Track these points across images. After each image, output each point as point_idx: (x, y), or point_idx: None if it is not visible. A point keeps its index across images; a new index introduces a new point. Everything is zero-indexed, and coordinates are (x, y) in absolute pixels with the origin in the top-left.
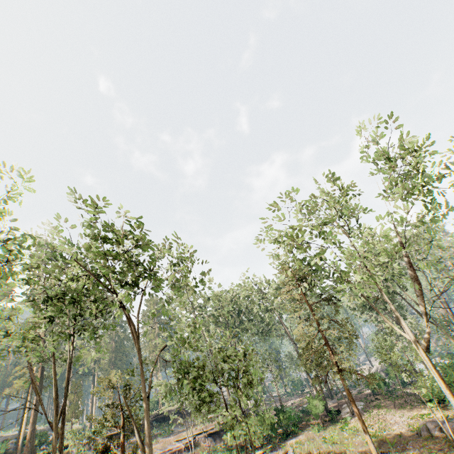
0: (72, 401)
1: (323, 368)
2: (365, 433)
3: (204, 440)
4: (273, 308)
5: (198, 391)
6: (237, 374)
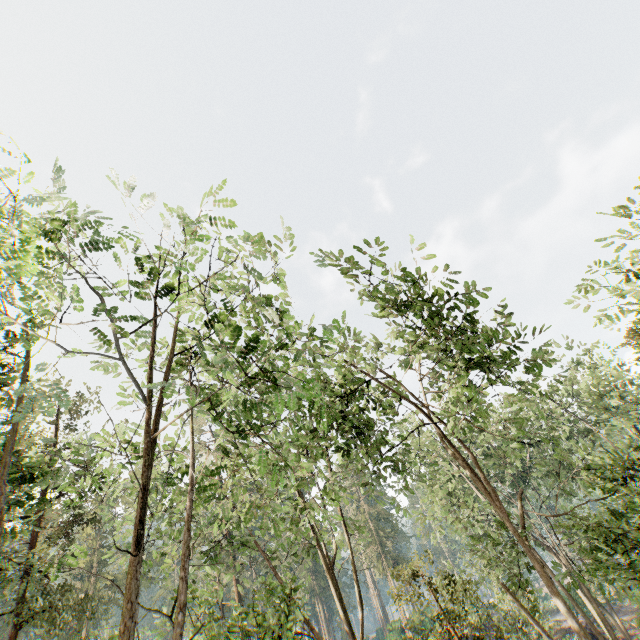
0: None
1: None
2: None
3: None
4: (600, 423)
5: None
6: None
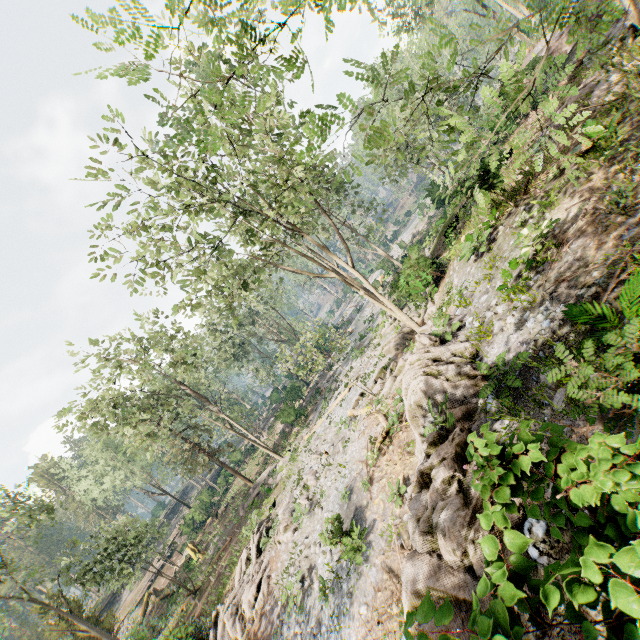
0: (30, 638)
1: (193, 471)
2: (239, 476)
3: (181, 539)
4: None
5: (101, 579)
6: (126, 540)
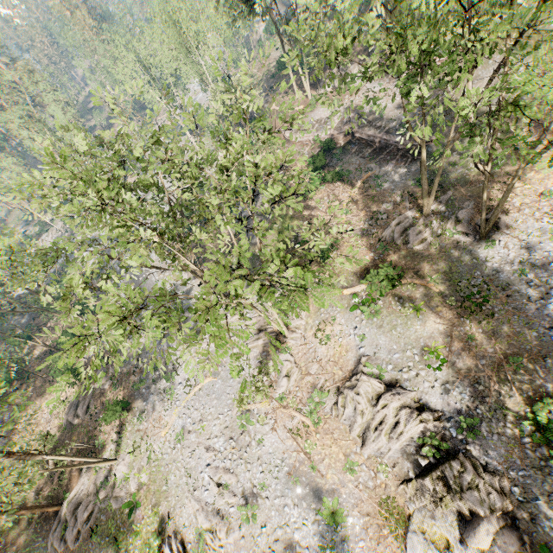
0: None
1: None
2: (38, 510)
3: None
4: None
5: None
6: None
